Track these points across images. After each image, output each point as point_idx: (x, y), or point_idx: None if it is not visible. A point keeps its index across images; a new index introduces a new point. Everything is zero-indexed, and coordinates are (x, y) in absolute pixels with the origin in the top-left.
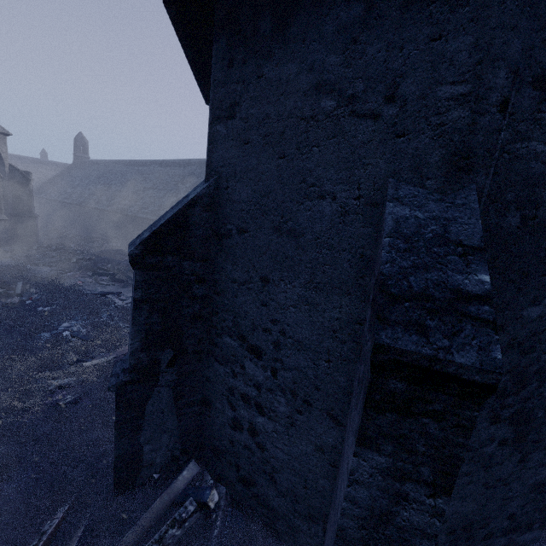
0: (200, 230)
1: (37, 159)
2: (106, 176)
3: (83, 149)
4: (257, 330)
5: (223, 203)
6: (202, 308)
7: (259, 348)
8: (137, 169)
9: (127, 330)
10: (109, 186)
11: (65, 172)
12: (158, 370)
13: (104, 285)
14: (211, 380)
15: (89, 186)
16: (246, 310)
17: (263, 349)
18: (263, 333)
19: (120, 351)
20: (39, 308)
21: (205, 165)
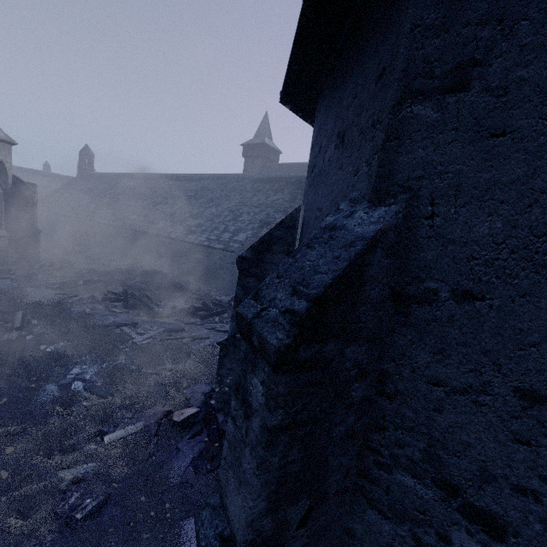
0: (376, 290)
1: (40, 172)
2: (112, 189)
3: (88, 162)
4: (494, 484)
5: (416, 242)
6: (356, 419)
7: (499, 519)
8: (146, 183)
9: (153, 379)
10: (116, 200)
11: (69, 185)
12: (283, 538)
13: (116, 313)
14: (356, 535)
15: (94, 199)
16: (466, 440)
17: (509, 523)
18: (513, 495)
19: (150, 416)
20: (42, 346)
21: (219, 180)
